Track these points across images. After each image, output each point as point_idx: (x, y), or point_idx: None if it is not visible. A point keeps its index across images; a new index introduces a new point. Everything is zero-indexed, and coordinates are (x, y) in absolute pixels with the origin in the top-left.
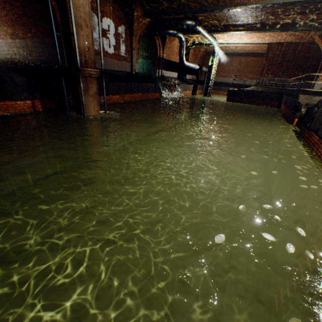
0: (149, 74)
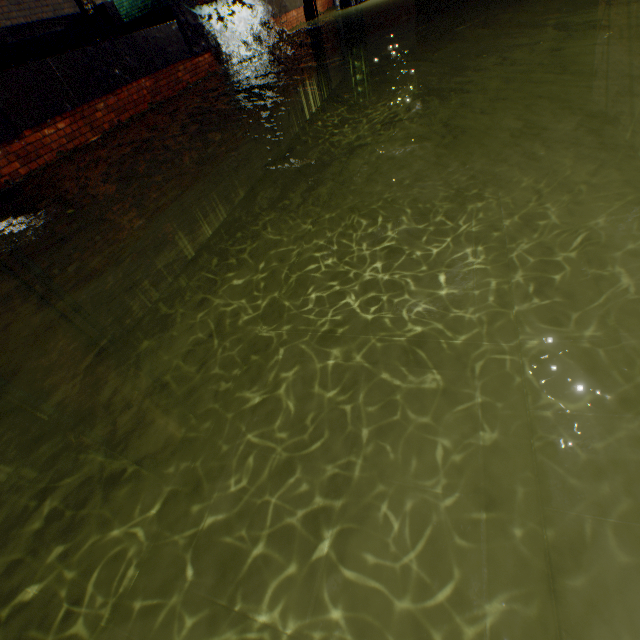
0: (158, 4)
